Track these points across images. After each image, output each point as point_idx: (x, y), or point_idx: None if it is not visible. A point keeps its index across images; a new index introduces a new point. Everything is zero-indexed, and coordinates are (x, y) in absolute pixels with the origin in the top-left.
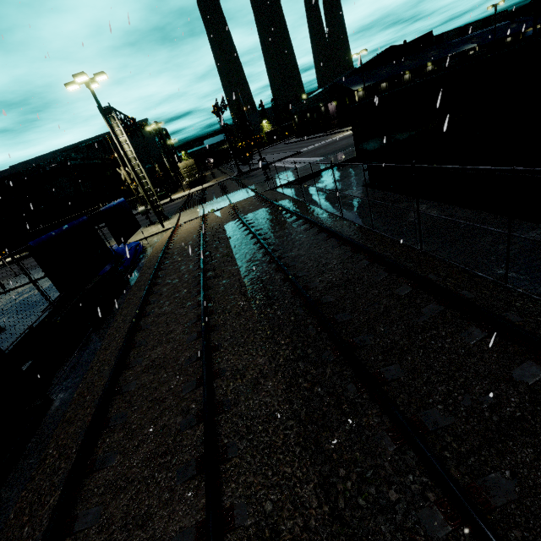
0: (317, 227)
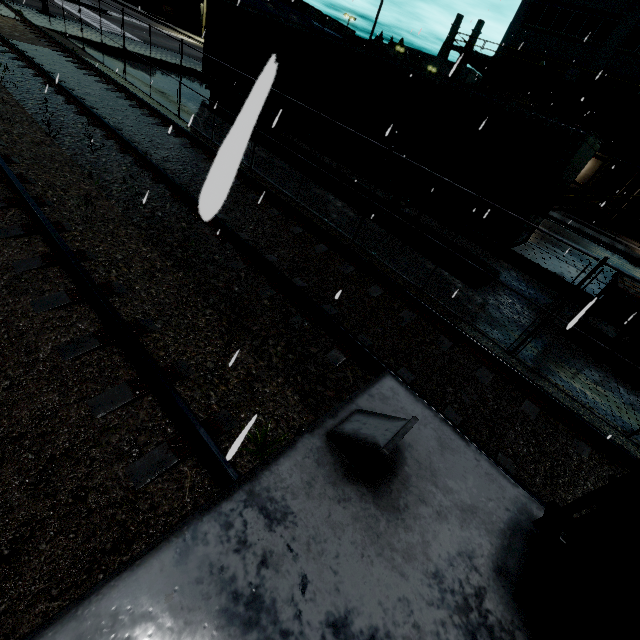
0: (148, 110)
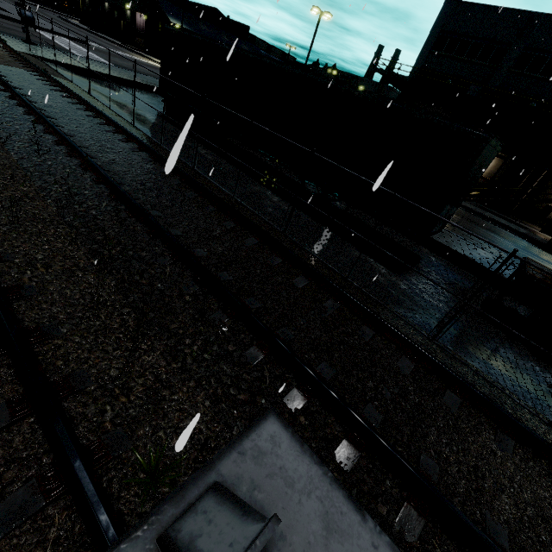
0: (104, 119)
